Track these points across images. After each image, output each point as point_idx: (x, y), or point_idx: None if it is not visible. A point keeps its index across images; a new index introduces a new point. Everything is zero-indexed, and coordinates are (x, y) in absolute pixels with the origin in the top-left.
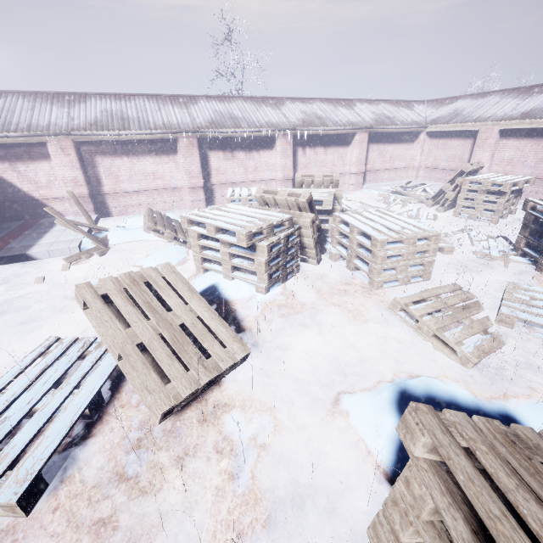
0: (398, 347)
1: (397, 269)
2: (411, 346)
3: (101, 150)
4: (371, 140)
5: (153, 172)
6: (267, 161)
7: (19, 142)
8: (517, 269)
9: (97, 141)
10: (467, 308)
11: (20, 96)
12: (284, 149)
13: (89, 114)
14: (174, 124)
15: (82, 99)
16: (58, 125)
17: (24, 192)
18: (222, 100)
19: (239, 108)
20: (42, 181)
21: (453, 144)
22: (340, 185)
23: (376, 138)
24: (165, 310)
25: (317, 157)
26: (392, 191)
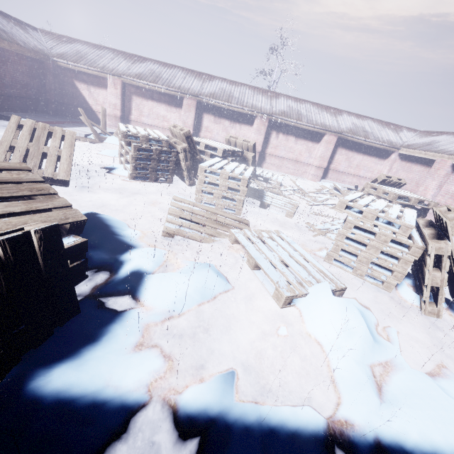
0: (151, 219)
1: (213, 195)
2: (158, 222)
3: (137, 92)
4: (341, 144)
5: (163, 116)
6: (245, 134)
7: (95, 75)
8: (321, 241)
9: (137, 86)
10: (223, 226)
11: (112, 51)
12: (259, 128)
13: (140, 69)
14: (186, 88)
15: (143, 61)
16: (118, 71)
17: (89, 104)
18: (233, 84)
19: (241, 91)
20: (100, 101)
21: (415, 169)
22: (302, 172)
23: (346, 144)
24: (44, 144)
25: (287, 143)
26: (335, 187)
